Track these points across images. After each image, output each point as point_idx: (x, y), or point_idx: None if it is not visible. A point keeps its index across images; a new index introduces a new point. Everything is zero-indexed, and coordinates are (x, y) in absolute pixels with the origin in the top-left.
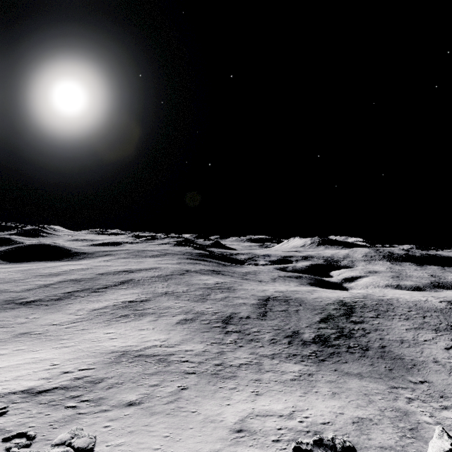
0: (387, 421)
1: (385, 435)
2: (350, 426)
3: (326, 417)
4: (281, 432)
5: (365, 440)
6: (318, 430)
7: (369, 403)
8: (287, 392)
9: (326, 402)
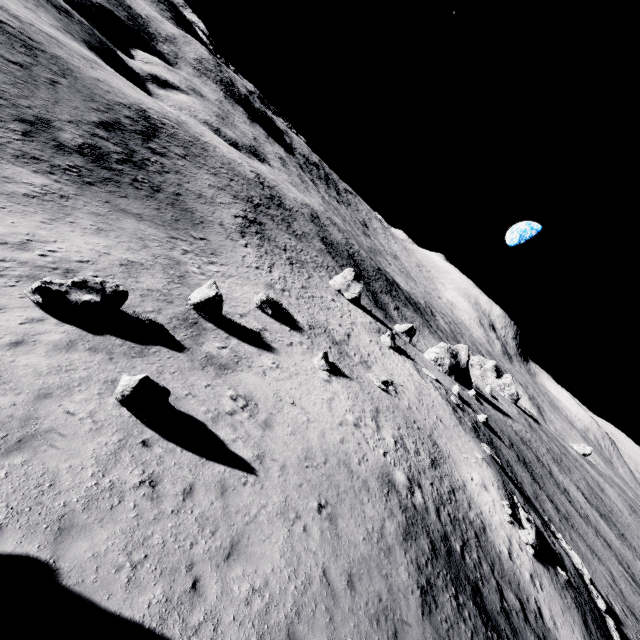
0: (159, 268)
1: (155, 280)
2: (118, 268)
3: (86, 255)
4: (5, 265)
5: (133, 283)
6: (72, 268)
7: (144, 248)
8: (16, 212)
9: (87, 238)
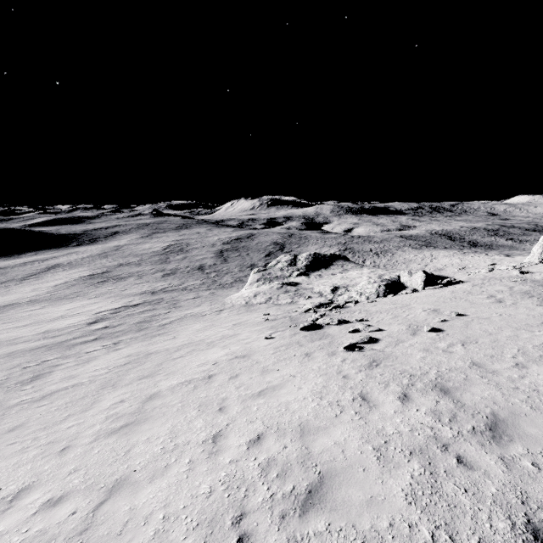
0: None
1: None
2: None
3: None
4: None
5: None
6: None
7: None
8: None
9: None
